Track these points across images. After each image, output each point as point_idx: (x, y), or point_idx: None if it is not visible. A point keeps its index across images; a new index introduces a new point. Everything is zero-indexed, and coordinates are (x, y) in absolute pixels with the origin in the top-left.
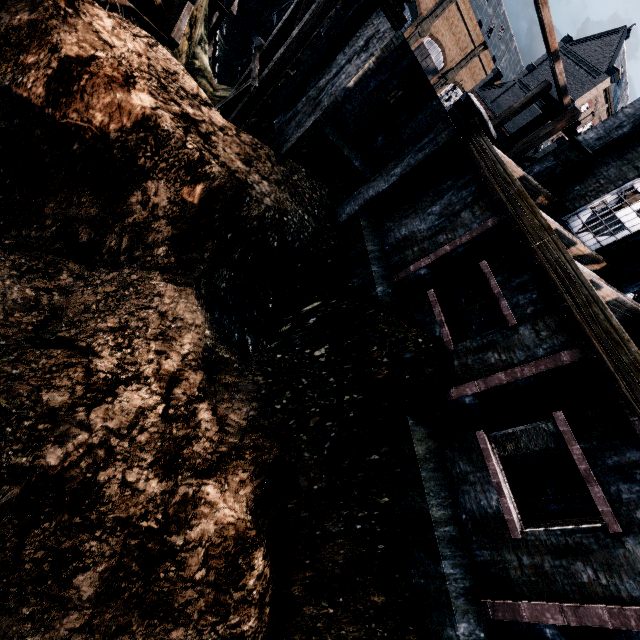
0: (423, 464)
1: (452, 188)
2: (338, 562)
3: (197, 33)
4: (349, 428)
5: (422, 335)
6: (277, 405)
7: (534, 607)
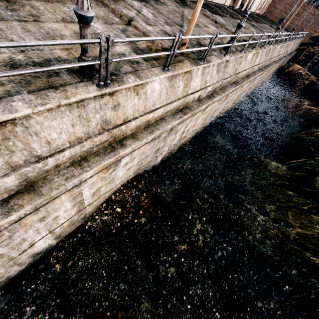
0: None
1: None
2: None
3: None
4: None
5: None
6: None
7: None
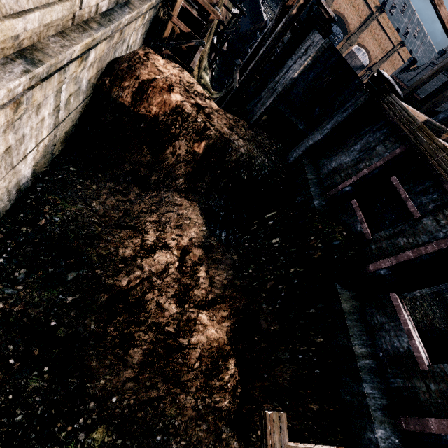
0: (348, 316)
1: (369, 132)
2: (285, 378)
3: (203, 64)
4: (294, 291)
5: (347, 230)
6: (245, 273)
7: (440, 422)
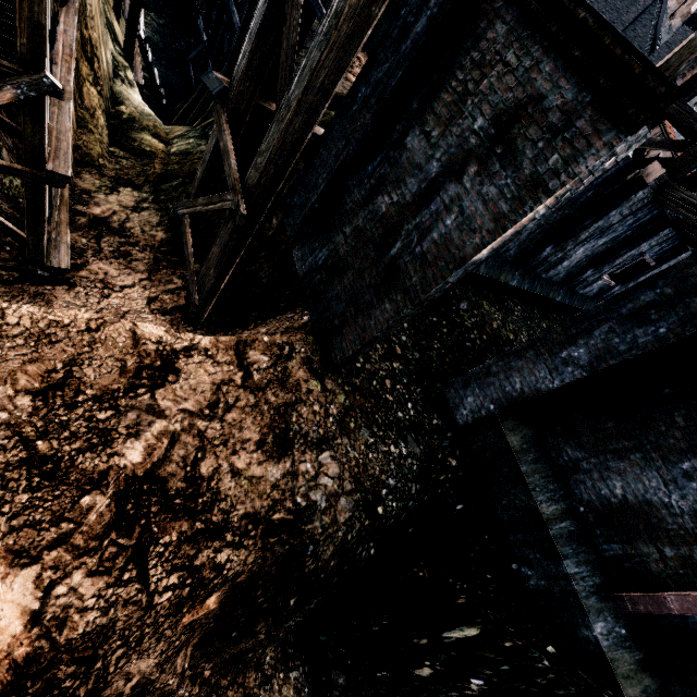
0: None
1: None
2: None
3: (104, 61)
4: None
5: None
6: None
7: None
